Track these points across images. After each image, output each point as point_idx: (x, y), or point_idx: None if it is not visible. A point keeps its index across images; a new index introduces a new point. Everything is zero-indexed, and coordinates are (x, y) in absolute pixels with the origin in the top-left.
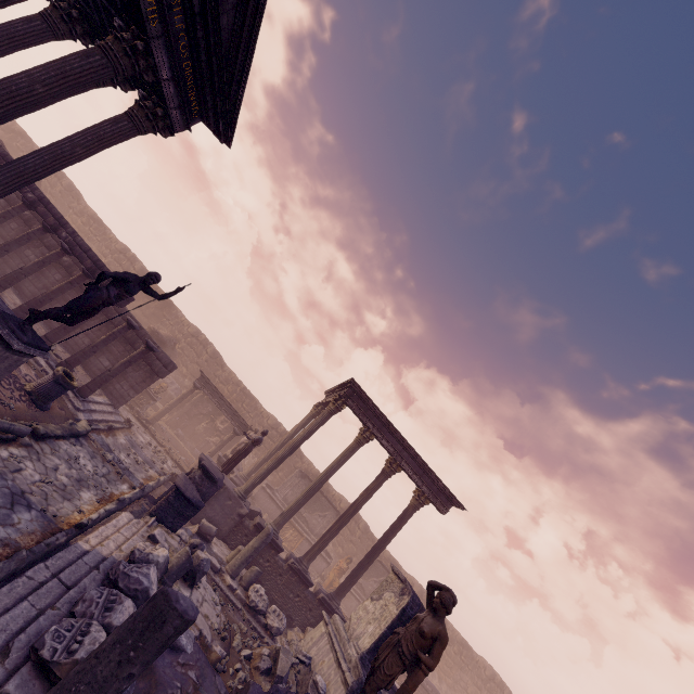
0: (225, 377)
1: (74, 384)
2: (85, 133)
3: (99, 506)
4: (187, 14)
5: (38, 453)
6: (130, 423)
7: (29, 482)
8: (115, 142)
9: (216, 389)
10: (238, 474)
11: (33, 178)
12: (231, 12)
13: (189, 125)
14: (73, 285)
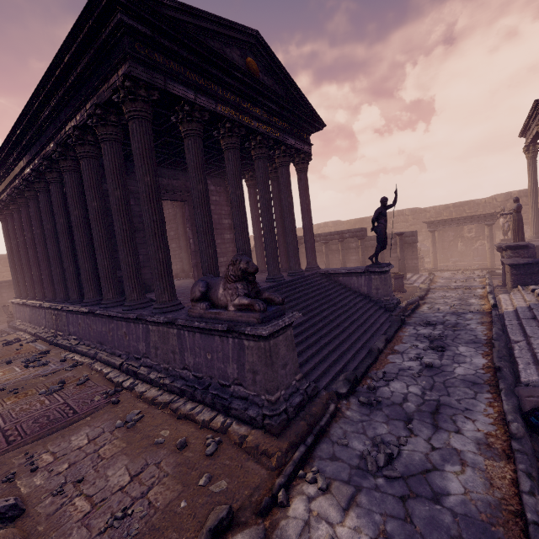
0: (434, 214)
1: (401, 274)
2: (301, 196)
3: (485, 300)
4: (278, 117)
5: (431, 303)
6: (432, 273)
7: (448, 309)
8: (307, 185)
9: (444, 220)
10: (526, 240)
11: (311, 226)
12: (280, 91)
13: (310, 144)
14: (343, 250)
